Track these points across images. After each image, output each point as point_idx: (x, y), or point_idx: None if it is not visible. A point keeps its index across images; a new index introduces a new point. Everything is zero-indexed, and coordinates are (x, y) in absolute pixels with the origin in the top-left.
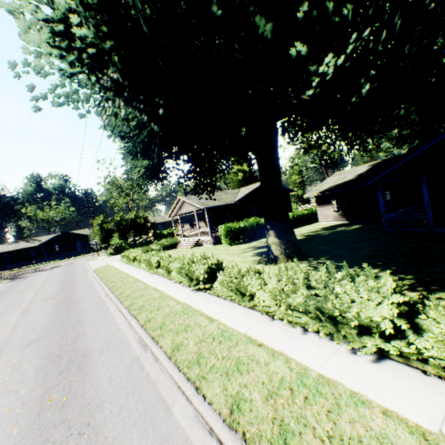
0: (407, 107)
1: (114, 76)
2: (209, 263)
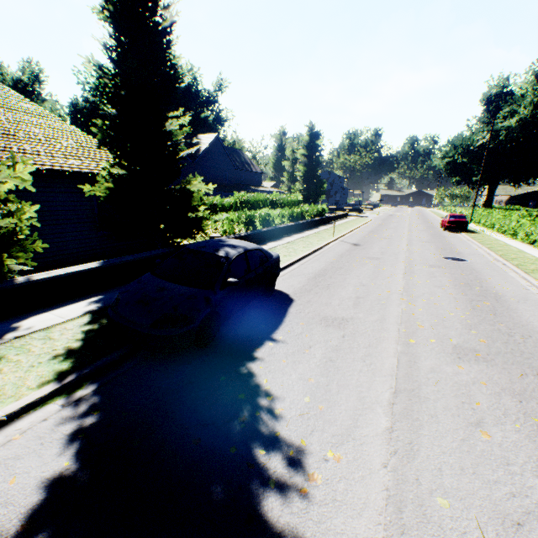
0: (536, 179)
1: (447, 168)
2: (455, 209)
